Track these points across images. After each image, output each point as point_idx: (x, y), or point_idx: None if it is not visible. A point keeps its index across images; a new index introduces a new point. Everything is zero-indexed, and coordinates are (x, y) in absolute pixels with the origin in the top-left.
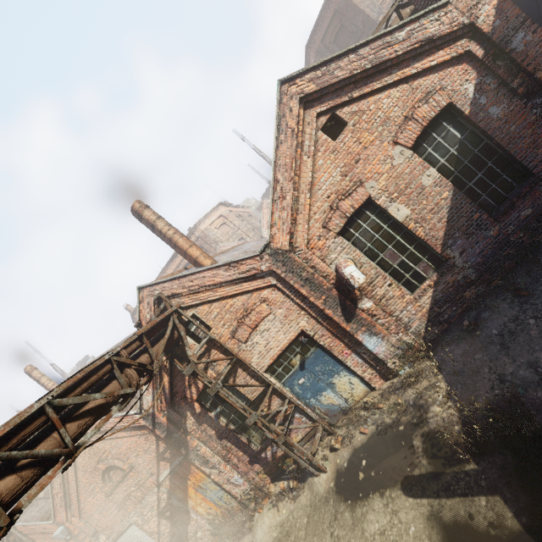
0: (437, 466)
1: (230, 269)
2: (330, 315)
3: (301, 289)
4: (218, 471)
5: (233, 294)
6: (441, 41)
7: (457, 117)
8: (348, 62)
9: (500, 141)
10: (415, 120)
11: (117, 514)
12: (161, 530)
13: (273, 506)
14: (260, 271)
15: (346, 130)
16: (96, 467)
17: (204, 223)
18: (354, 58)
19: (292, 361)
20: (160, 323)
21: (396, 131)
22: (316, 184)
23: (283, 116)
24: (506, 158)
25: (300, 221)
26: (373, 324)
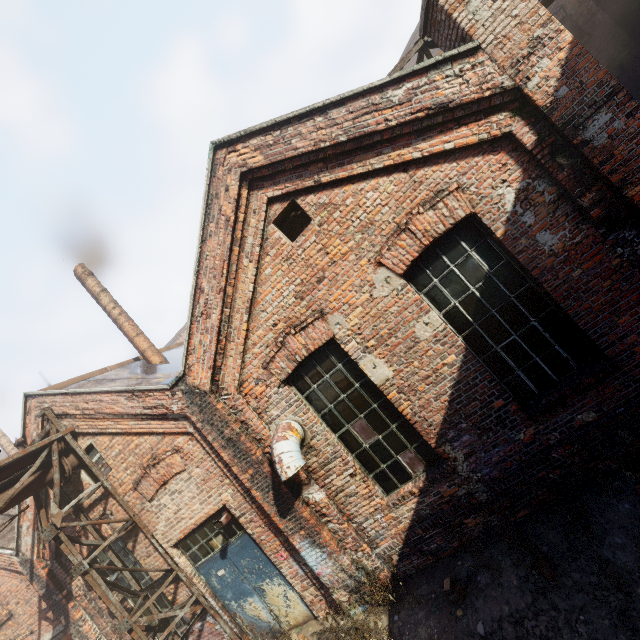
0: None
1: (134, 399)
2: (258, 499)
3: (221, 451)
4: None
5: (138, 431)
6: (464, 112)
7: (486, 237)
8: (313, 127)
9: (552, 291)
10: (412, 233)
11: None
12: None
13: None
14: (170, 411)
15: (309, 230)
16: None
17: None
18: (322, 123)
19: (212, 541)
20: (18, 461)
21: (383, 245)
22: (259, 302)
23: (216, 196)
24: (562, 318)
25: (231, 352)
26: (317, 530)
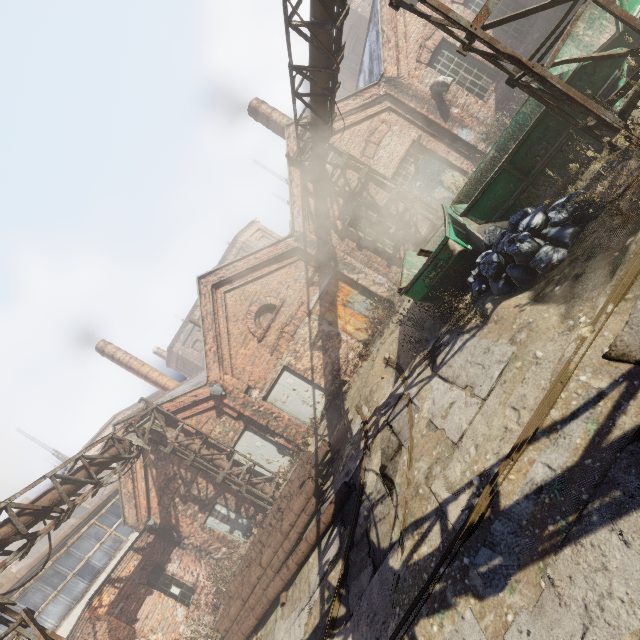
0: None
1: (357, 99)
2: (433, 119)
3: (409, 104)
4: (364, 275)
5: (360, 120)
6: None
7: None
8: None
9: None
10: None
11: (270, 360)
12: (314, 364)
13: None
14: (379, 96)
15: None
16: (249, 310)
17: (244, 236)
18: None
19: (409, 170)
20: None
21: None
22: (407, 34)
23: None
24: (517, 8)
25: (401, 59)
26: (462, 120)
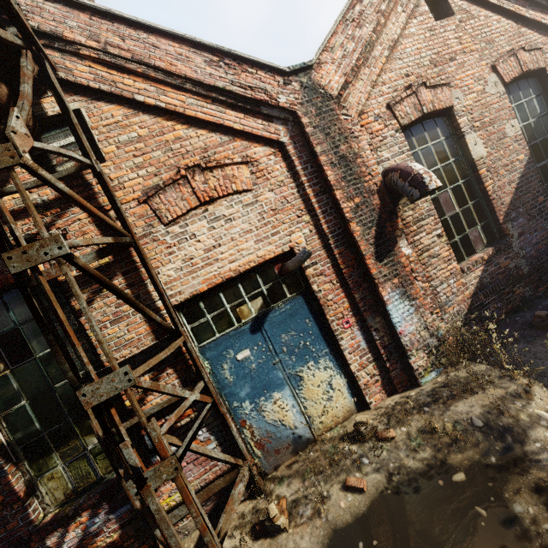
0: None
1: (220, 66)
2: (356, 235)
3: (328, 168)
4: None
5: (197, 116)
6: None
7: (541, 92)
8: None
9: None
10: (517, 60)
11: None
12: None
13: None
14: (274, 101)
15: (451, 20)
16: None
17: None
18: None
19: (244, 306)
20: None
21: (496, 59)
22: (398, 50)
23: None
24: None
25: (363, 76)
26: (410, 279)
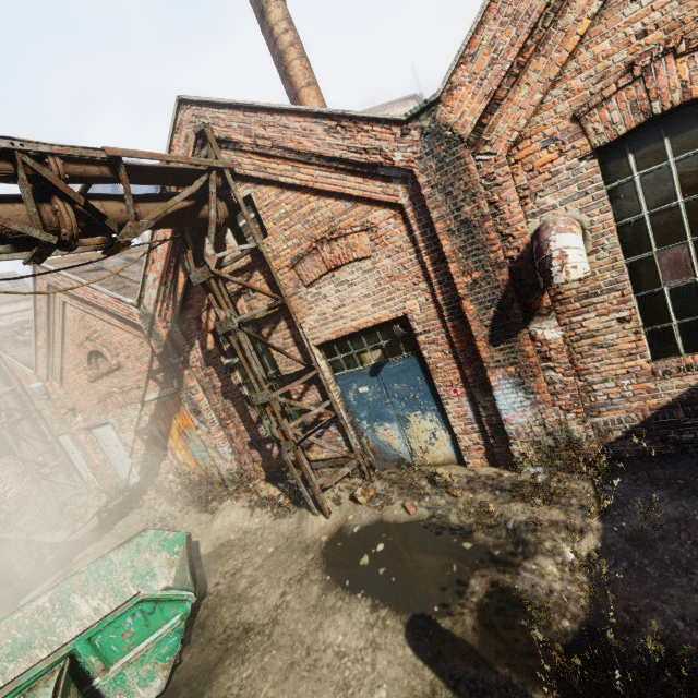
0: (485, 645)
1: (337, 132)
2: (468, 314)
3: (444, 237)
4: (207, 430)
5: (323, 188)
6: None
7: None
8: None
9: None
10: None
11: (96, 405)
12: (135, 448)
13: (250, 506)
14: (388, 162)
15: None
16: (84, 343)
17: None
18: None
19: (365, 354)
20: (177, 170)
21: None
22: None
23: None
24: None
25: (531, 76)
26: (534, 372)
